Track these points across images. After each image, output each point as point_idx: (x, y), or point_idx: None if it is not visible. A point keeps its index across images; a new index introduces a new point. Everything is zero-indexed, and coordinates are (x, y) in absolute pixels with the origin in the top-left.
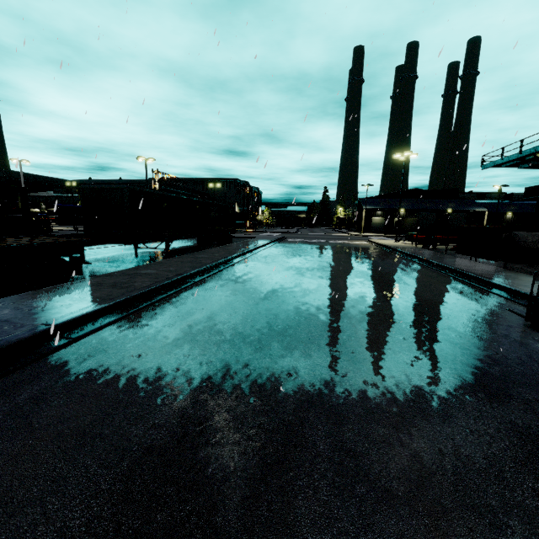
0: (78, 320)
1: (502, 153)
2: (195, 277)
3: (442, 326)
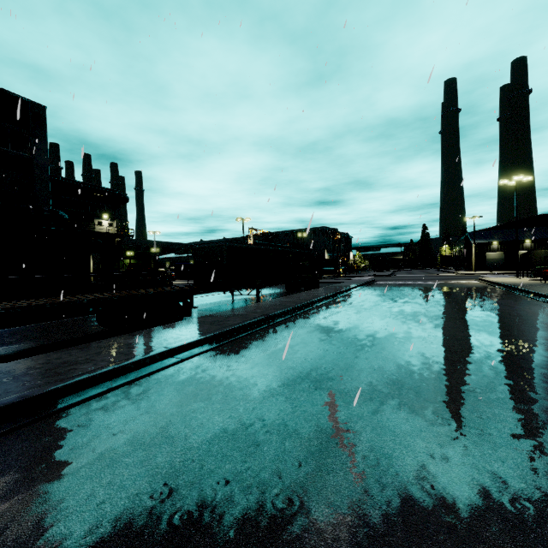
0: (186, 346)
1: None
2: (278, 317)
3: (543, 366)
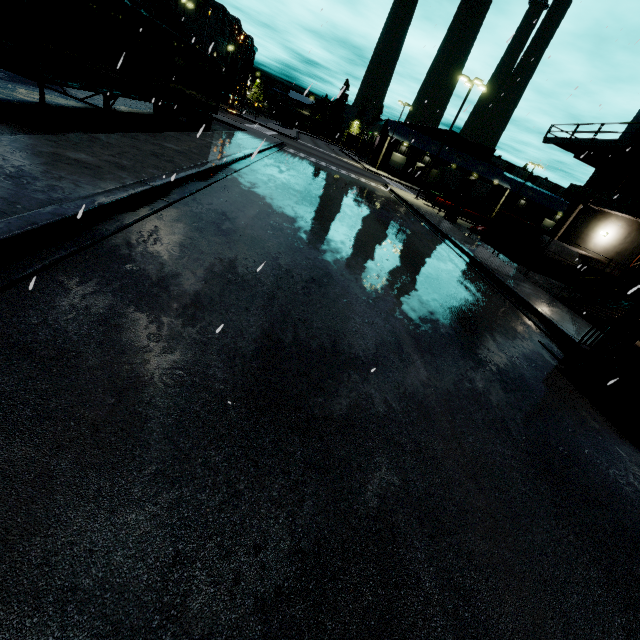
0: None
1: (574, 132)
2: (170, 192)
3: (492, 358)
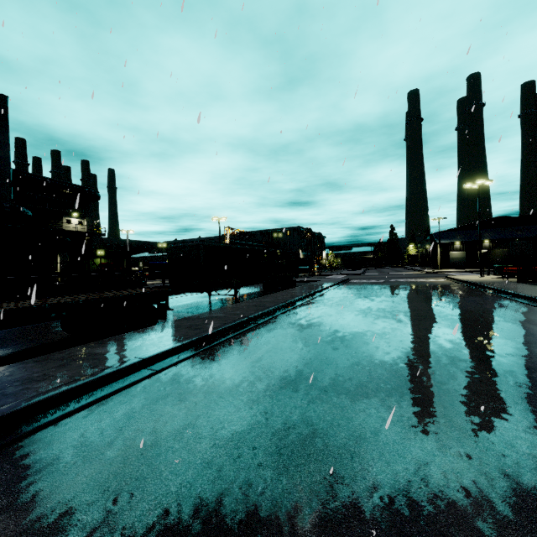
0: (161, 355)
1: None
2: (259, 319)
3: (535, 369)
